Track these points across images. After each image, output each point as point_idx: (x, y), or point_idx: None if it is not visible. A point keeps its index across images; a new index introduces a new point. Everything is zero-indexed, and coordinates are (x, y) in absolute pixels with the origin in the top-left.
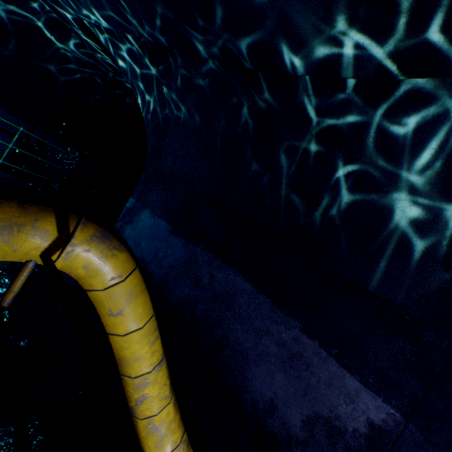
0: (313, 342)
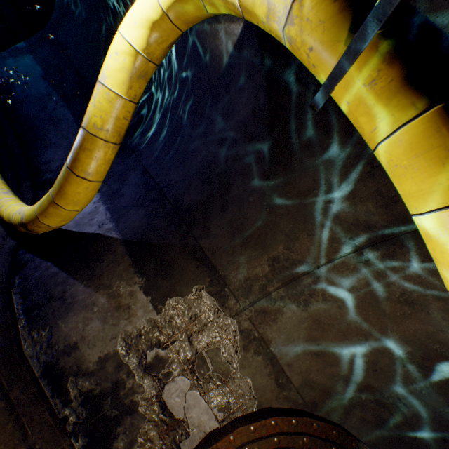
0: None
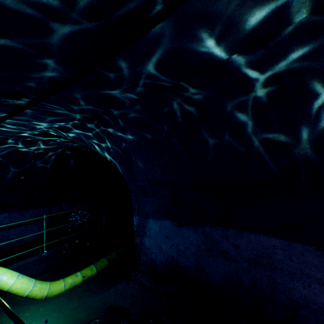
0: None
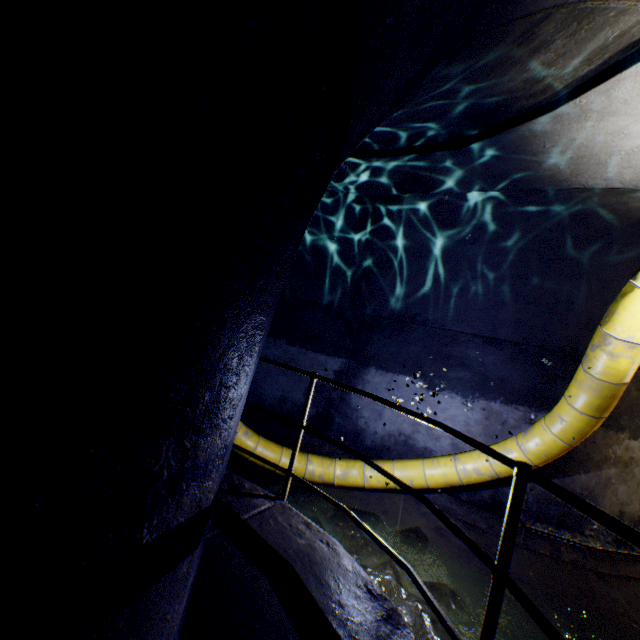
0: (297, 348)
